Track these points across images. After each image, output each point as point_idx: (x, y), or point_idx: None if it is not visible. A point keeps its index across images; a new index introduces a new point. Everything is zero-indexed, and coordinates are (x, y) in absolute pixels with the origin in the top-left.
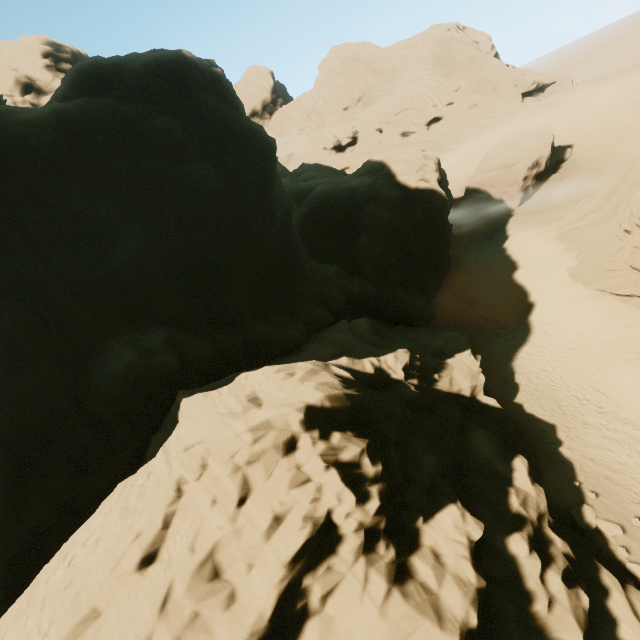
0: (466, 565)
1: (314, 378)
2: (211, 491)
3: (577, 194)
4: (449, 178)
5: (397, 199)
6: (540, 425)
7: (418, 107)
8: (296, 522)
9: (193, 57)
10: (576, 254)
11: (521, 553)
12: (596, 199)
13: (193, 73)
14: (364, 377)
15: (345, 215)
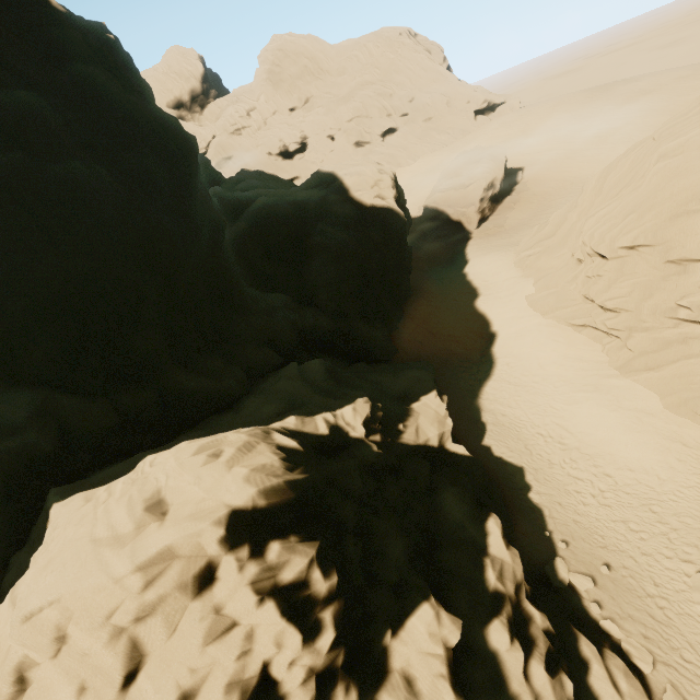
0: (444, 688)
1: (248, 458)
2: (76, 674)
3: (530, 218)
4: (407, 195)
5: (351, 217)
6: (509, 469)
7: (372, 115)
8: (214, 698)
9: (69, 13)
10: (533, 282)
11: (502, 646)
12: (549, 225)
13: (69, 35)
14: (317, 441)
15: (293, 234)
